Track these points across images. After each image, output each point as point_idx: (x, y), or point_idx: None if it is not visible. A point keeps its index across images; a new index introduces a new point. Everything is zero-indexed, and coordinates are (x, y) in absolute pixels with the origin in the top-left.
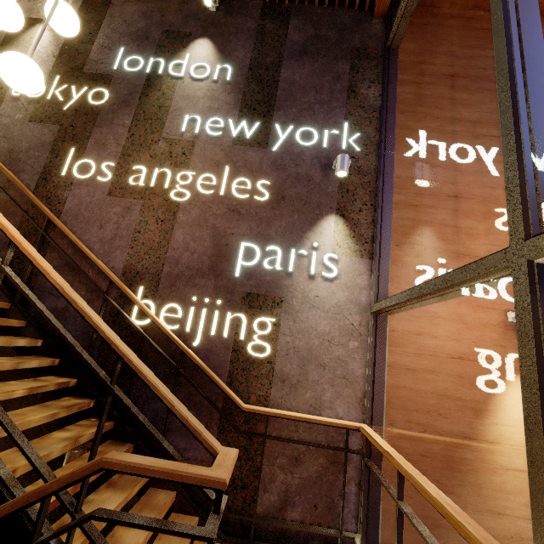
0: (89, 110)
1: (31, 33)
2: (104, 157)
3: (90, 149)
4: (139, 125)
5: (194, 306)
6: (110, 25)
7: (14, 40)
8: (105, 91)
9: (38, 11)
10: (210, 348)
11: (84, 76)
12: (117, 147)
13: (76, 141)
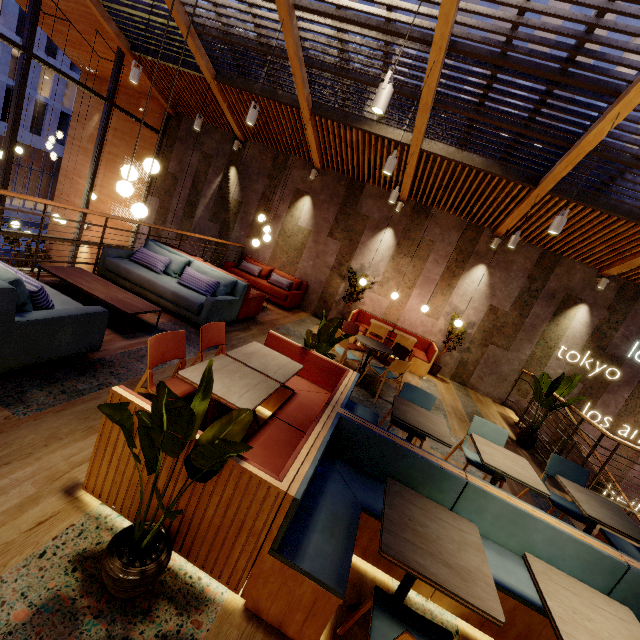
0: (603, 380)
1: (575, 310)
2: (606, 412)
3: (599, 405)
4: (633, 400)
5: (634, 501)
6: (633, 319)
7: (562, 313)
8: (618, 371)
9: (583, 292)
10: (635, 519)
11: (605, 355)
12: (615, 409)
13: (591, 397)
